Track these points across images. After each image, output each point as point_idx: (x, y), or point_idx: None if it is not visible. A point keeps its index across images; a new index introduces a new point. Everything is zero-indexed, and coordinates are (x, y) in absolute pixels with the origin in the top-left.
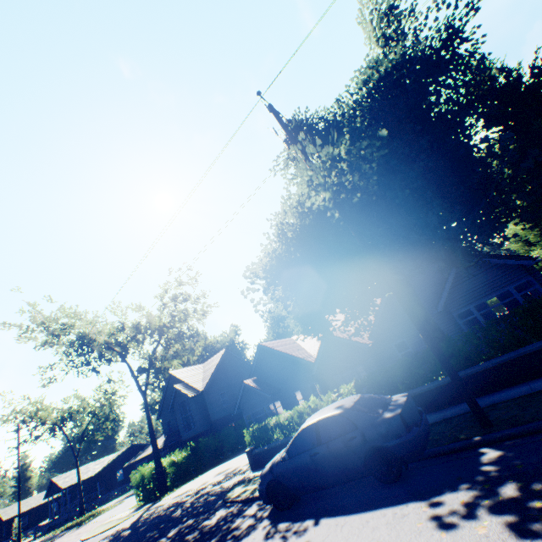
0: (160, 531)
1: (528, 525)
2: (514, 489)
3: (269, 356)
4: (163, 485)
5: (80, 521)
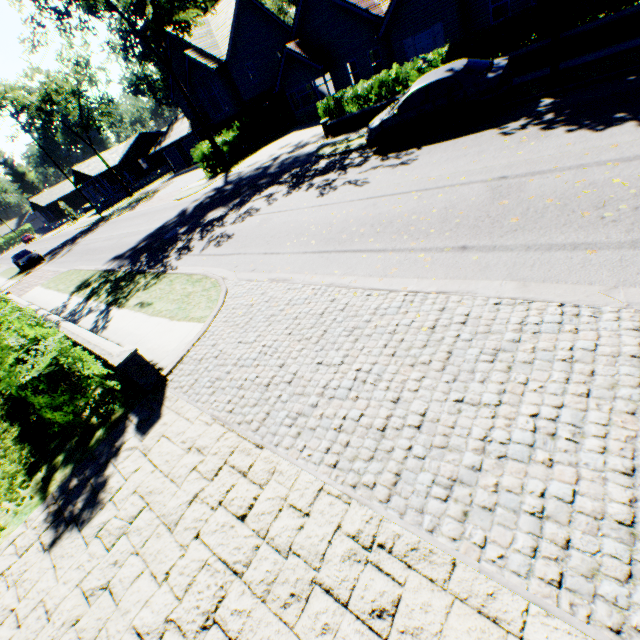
0: (271, 179)
1: (551, 127)
2: (552, 116)
3: (318, 7)
4: (224, 162)
5: (139, 198)
